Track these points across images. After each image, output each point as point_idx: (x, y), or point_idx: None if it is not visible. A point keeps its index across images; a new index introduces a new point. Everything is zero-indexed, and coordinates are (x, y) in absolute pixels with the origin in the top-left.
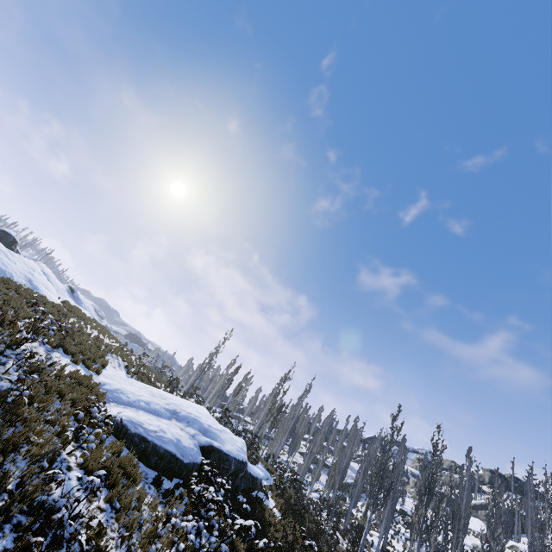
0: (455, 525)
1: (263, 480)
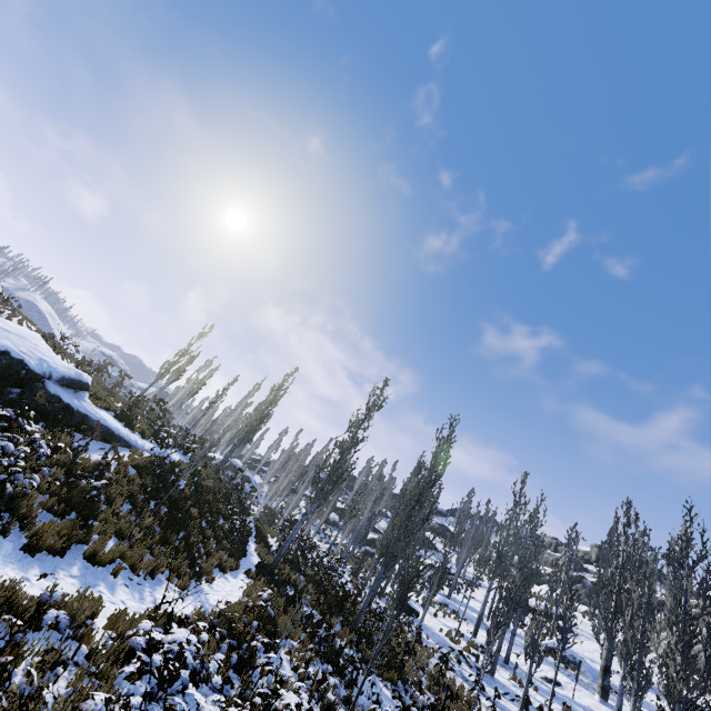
0: (481, 560)
1: (145, 452)
